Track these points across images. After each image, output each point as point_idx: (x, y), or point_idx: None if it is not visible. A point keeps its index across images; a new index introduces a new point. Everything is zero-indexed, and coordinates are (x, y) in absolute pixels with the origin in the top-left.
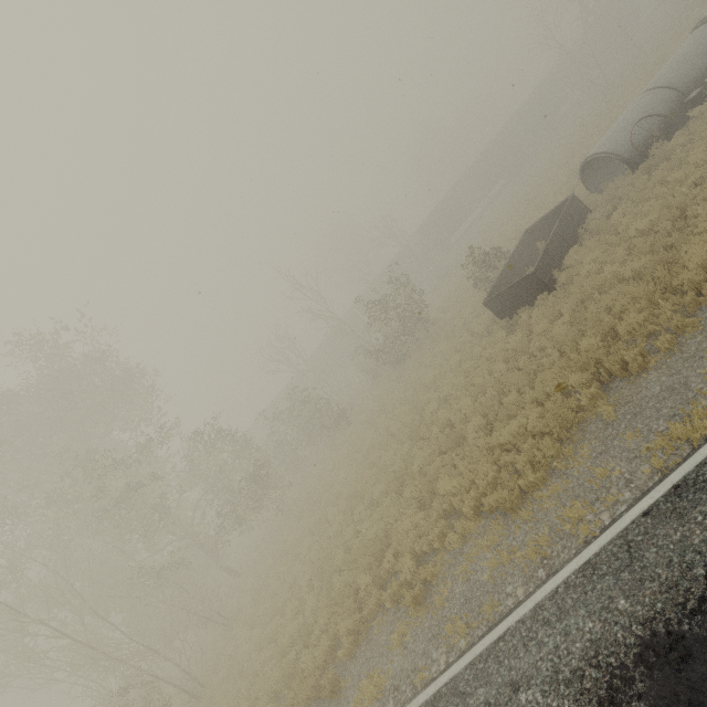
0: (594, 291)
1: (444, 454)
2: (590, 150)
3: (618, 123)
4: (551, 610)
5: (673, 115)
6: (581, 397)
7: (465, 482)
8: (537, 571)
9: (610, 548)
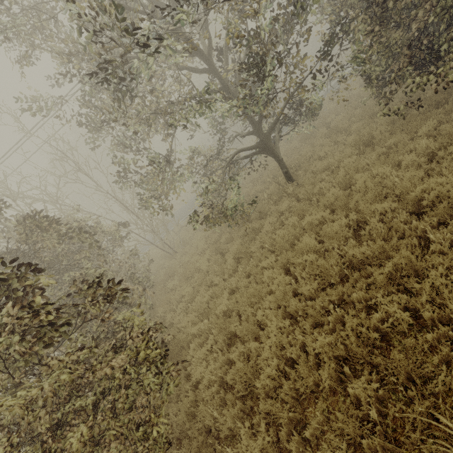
0: None
1: None
2: None
3: None
4: None
5: None
6: None
7: None
8: None
9: None
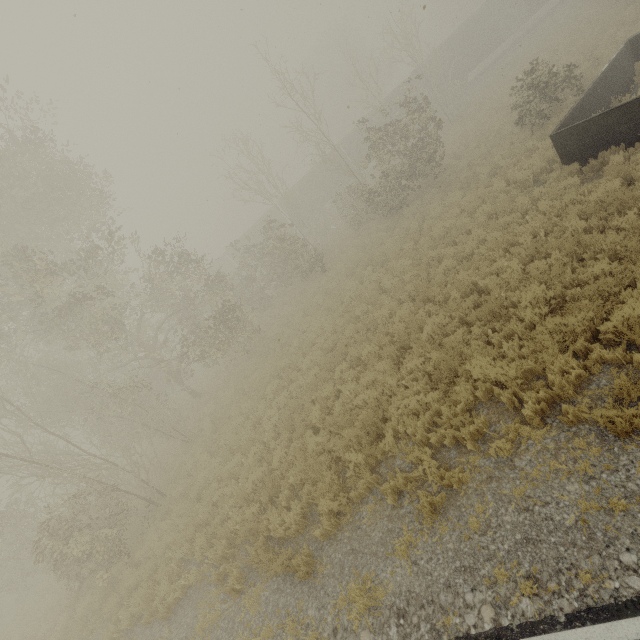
0: None
1: (466, 325)
2: None
3: None
4: None
5: None
6: None
7: (516, 370)
8: None
9: None
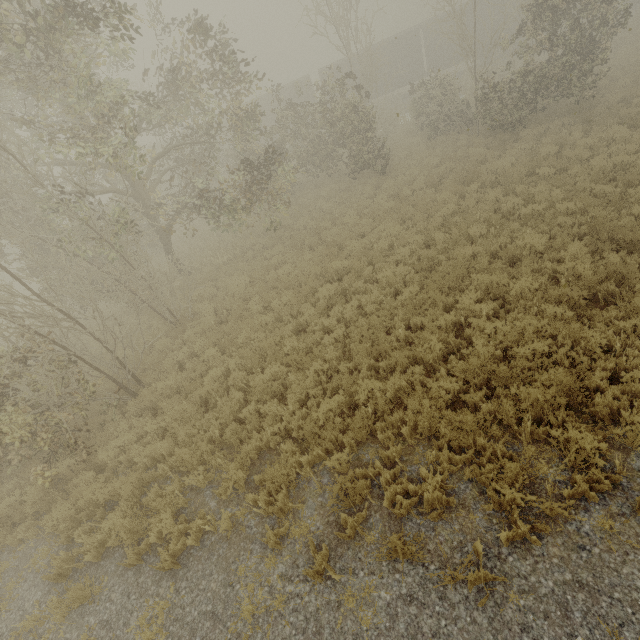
0: None
1: None
2: None
3: None
4: None
5: None
6: None
7: None
8: None
9: None
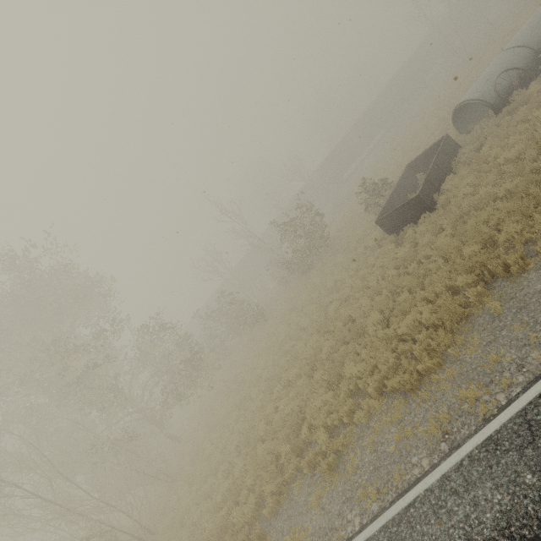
0: (471, 208)
1: (347, 344)
2: (455, 103)
3: (483, 75)
4: (458, 481)
5: (528, 68)
6: (469, 294)
7: (368, 366)
8: (439, 445)
9: (510, 426)
